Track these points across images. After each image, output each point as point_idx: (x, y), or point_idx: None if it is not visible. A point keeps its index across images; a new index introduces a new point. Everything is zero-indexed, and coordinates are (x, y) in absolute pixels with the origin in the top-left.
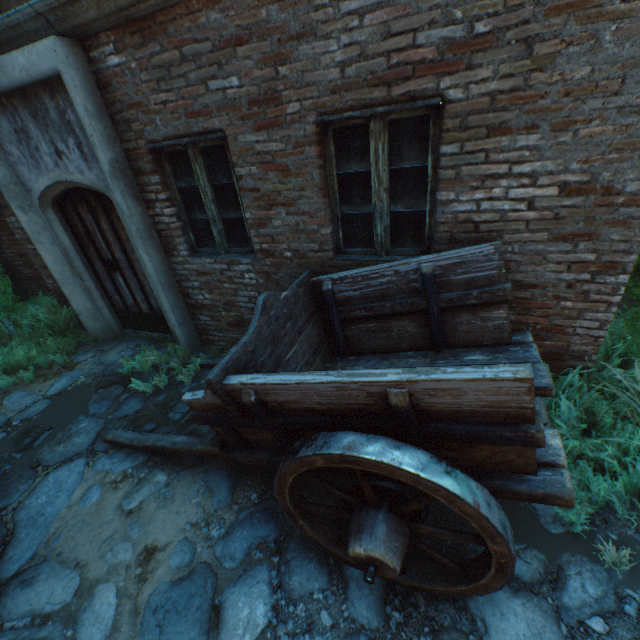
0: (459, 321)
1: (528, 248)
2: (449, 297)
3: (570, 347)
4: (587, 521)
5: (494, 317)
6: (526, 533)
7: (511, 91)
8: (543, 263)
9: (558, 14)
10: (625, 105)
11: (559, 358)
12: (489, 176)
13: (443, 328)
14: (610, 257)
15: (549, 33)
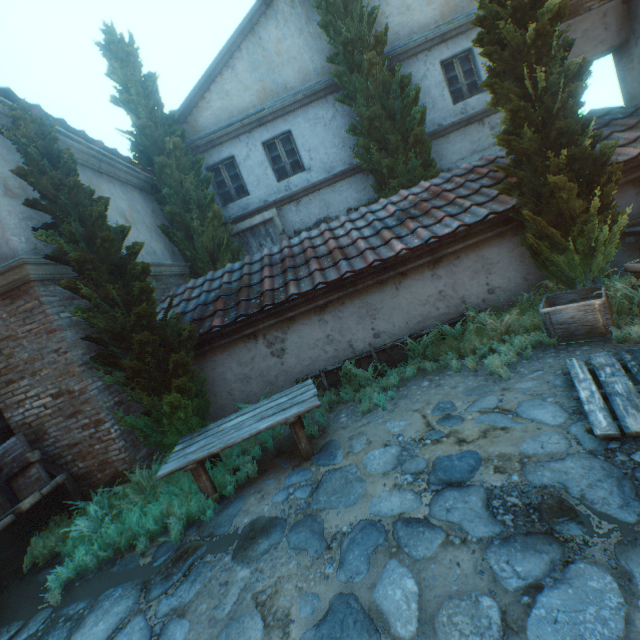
0: (21, 483)
1: (61, 426)
2: (7, 472)
3: (119, 469)
4: (72, 582)
5: (34, 473)
6: (28, 611)
7: (6, 367)
8: (72, 430)
9: (5, 340)
10: (50, 361)
11: (120, 478)
12: (21, 400)
13: (14, 491)
14: (95, 417)
15: (6, 346)
